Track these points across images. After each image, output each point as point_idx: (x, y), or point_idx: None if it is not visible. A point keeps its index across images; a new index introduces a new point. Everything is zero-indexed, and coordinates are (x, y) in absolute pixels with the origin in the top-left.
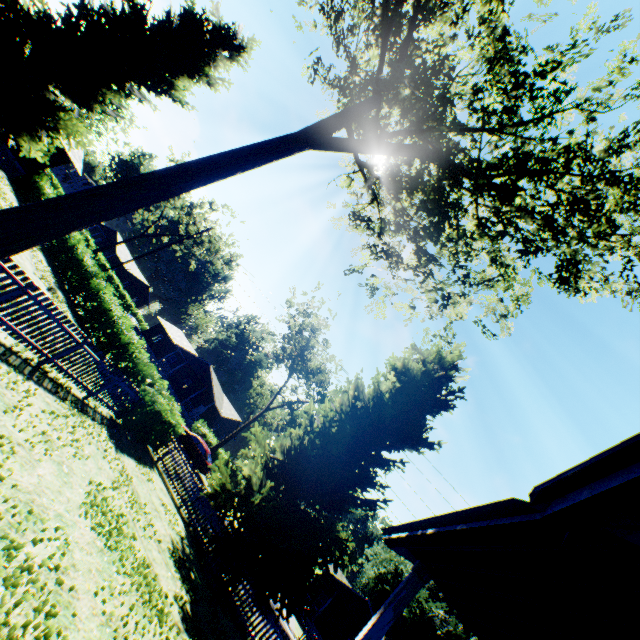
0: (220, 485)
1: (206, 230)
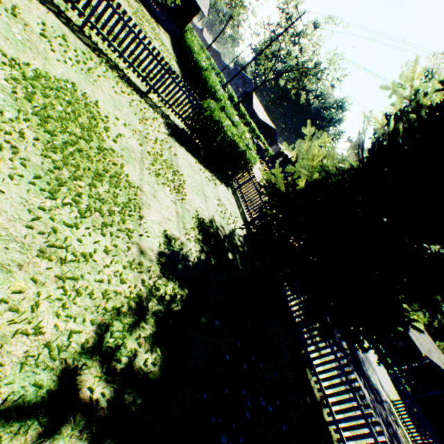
0: (266, 181)
1: (298, 18)
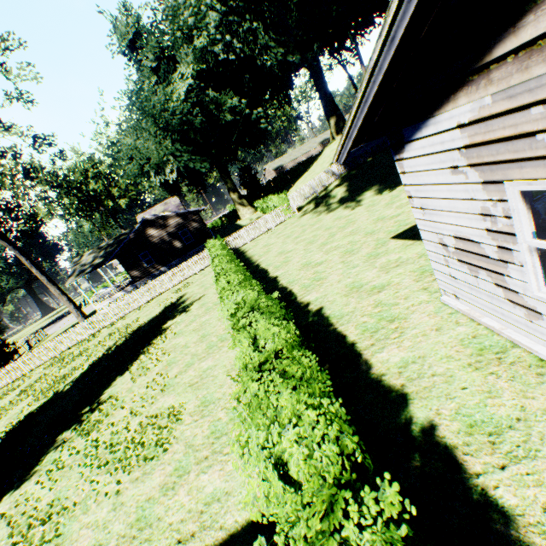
0: None
1: None
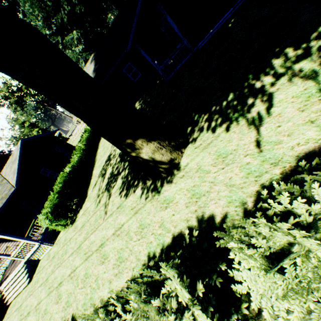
0: None
1: None
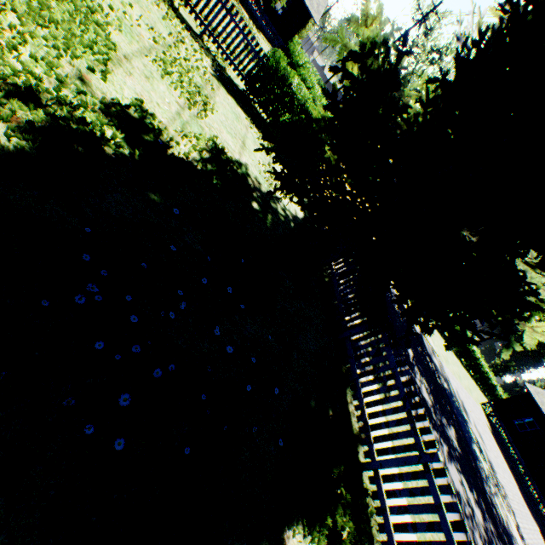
0: (323, 119)
1: (431, 10)
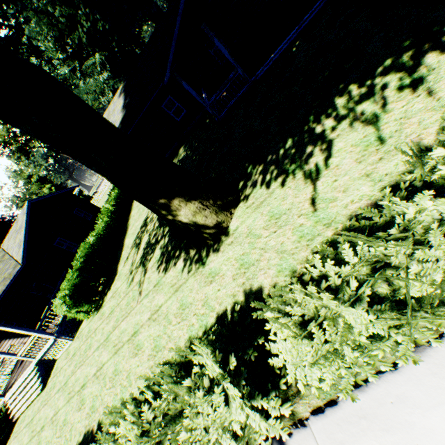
0: None
1: None
